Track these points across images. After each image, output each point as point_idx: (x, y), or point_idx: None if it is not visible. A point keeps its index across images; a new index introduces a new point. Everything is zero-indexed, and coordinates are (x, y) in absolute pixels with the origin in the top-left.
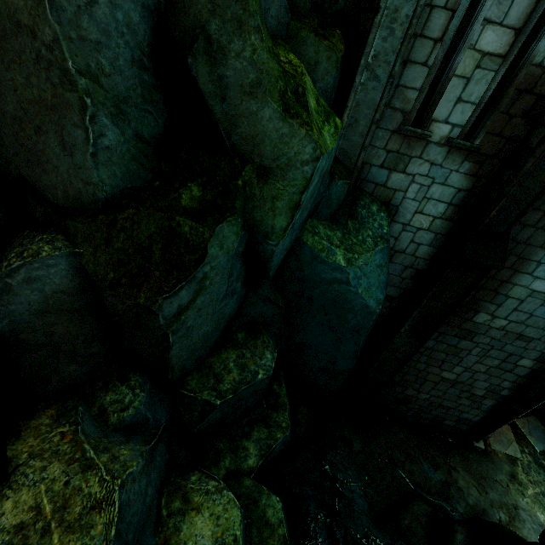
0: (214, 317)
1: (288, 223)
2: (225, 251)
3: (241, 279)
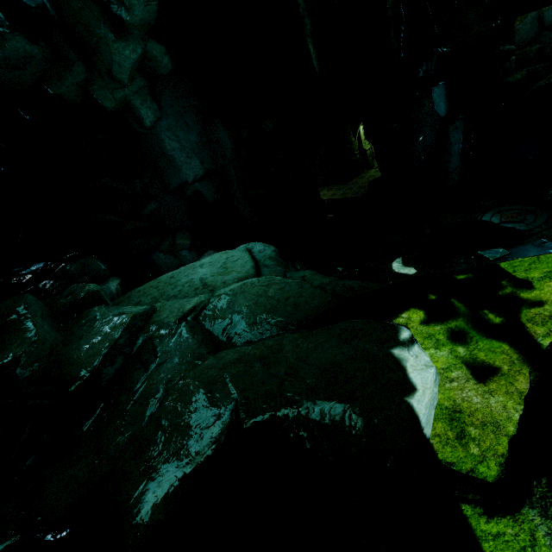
0: (526, 34)
1: (549, 8)
2: (531, 17)
3: (536, 27)
